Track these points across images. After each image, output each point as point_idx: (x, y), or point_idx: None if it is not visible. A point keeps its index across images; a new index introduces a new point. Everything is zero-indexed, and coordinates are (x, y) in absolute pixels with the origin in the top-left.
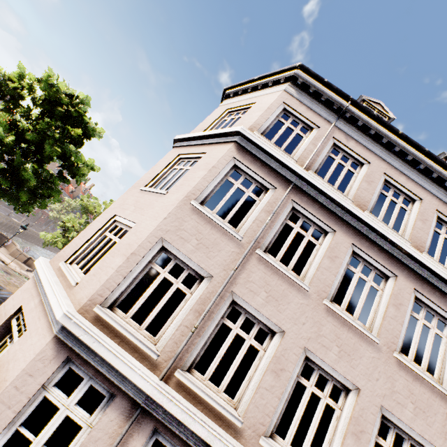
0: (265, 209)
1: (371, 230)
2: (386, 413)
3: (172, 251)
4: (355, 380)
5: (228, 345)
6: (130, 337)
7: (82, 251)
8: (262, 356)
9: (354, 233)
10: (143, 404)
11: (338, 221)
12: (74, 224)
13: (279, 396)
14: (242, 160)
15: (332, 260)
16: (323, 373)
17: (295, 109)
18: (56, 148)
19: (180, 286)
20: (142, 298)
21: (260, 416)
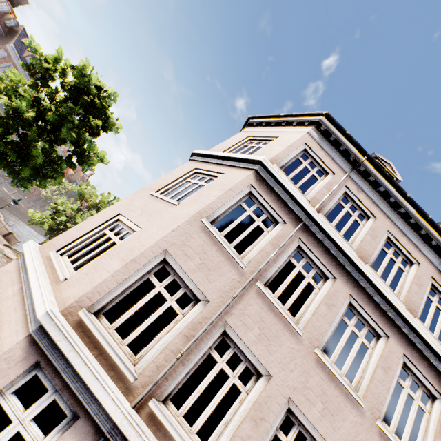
0: (272, 242)
1: (370, 284)
2: None
3: (173, 266)
4: None
5: (210, 379)
6: (110, 352)
7: (76, 243)
8: (243, 399)
9: (353, 284)
10: (107, 434)
11: (340, 269)
12: (66, 208)
13: None
14: (258, 188)
15: (328, 307)
16: (303, 430)
17: (315, 152)
18: (73, 133)
19: (173, 305)
20: (131, 310)
21: None
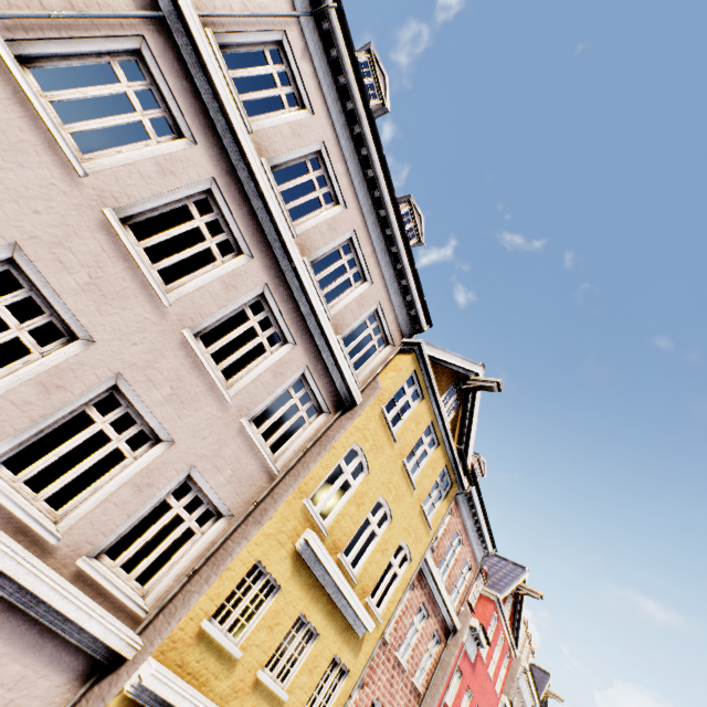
0: None
1: (254, 182)
2: (124, 386)
3: None
4: (94, 330)
5: None
6: None
7: None
8: None
9: (227, 169)
10: None
11: (211, 136)
12: None
13: None
14: None
15: (162, 171)
16: (40, 299)
17: None
18: None
19: None
20: None
21: None
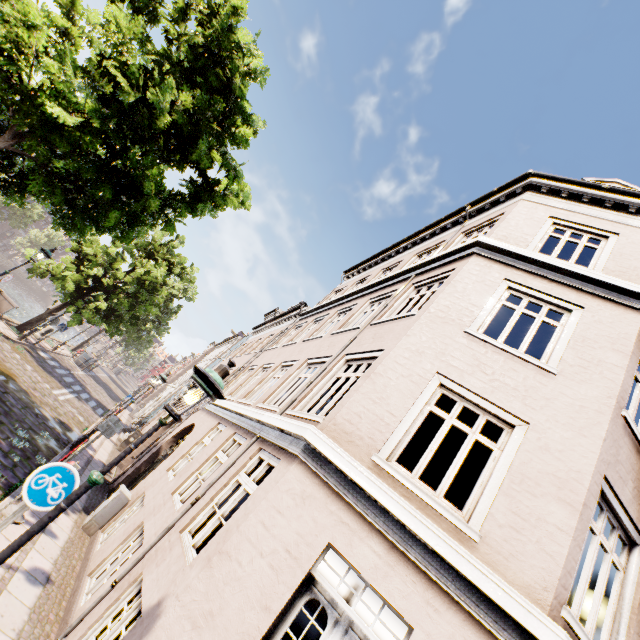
0: None
1: None
2: None
3: (610, 499)
4: None
5: None
6: None
7: (401, 436)
8: None
9: None
10: None
11: None
12: (97, 252)
13: None
14: None
15: None
16: None
17: None
18: (214, 154)
19: (614, 558)
20: (585, 582)
21: None
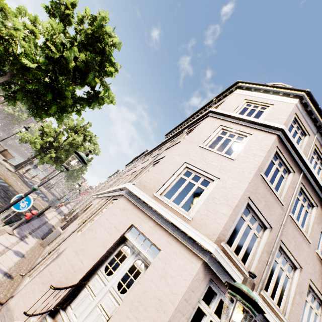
0: (291, 186)
1: None
2: None
3: (252, 207)
4: None
5: (277, 274)
6: (241, 267)
7: (167, 186)
8: (290, 282)
9: None
10: None
11: (319, 200)
12: (50, 130)
13: (302, 308)
14: (280, 149)
15: (317, 225)
16: (313, 294)
17: (300, 119)
18: (96, 79)
19: (255, 232)
20: (238, 238)
21: (295, 321)
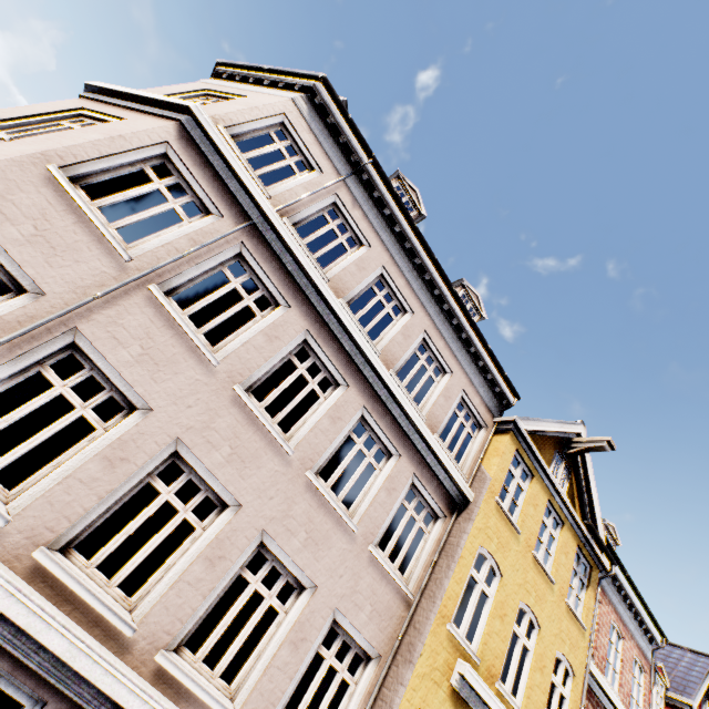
0: (193, 236)
1: (338, 321)
2: (268, 541)
3: None
4: (240, 494)
5: (34, 407)
6: None
7: None
8: (97, 437)
9: (315, 318)
10: None
11: (299, 296)
12: None
13: (103, 495)
14: (181, 152)
15: (270, 339)
16: (197, 479)
17: (299, 132)
18: None
19: None
20: None
21: (51, 518)
